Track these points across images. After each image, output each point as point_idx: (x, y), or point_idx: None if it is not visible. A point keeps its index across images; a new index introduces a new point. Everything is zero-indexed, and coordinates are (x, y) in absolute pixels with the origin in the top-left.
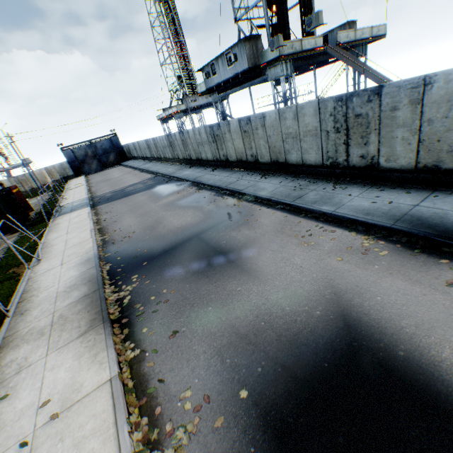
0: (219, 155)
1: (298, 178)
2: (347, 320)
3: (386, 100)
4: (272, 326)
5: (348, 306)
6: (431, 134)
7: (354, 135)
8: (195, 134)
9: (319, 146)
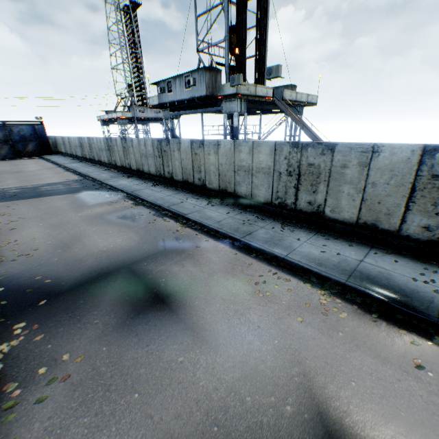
0: (164, 171)
1: (245, 211)
2: (325, 421)
3: (338, 157)
4: (230, 434)
5: (322, 395)
6: (373, 195)
7: (305, 182)
8: (140, 145)
9: (270, 184)
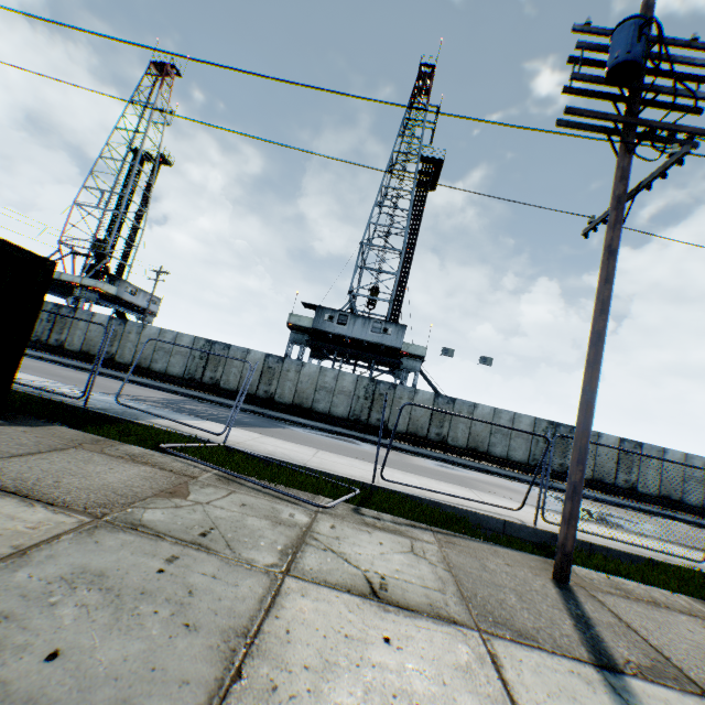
0: (369, 417)
1: (508, 470)
2: None
3: None
4: None
5: None
6: (599, 461)
7: (557, 449)
8: (323, 375)
9: (528, 448)
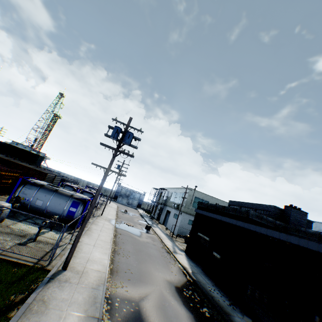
0: None
1: None
2: None
3: (52, 169)
4: None
5: None
6: None
7: None
8: None
9: None
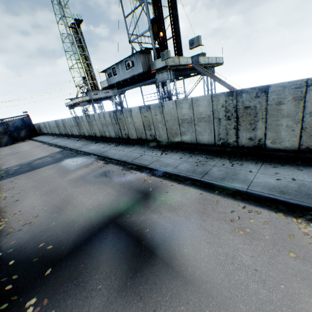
0: (121, 134)
1: (194, 154)
2: None
3: (272, 96)
4: None
5: None
6: None
7: (244, 122)
8: (100, 117)
9: (212, 129)
